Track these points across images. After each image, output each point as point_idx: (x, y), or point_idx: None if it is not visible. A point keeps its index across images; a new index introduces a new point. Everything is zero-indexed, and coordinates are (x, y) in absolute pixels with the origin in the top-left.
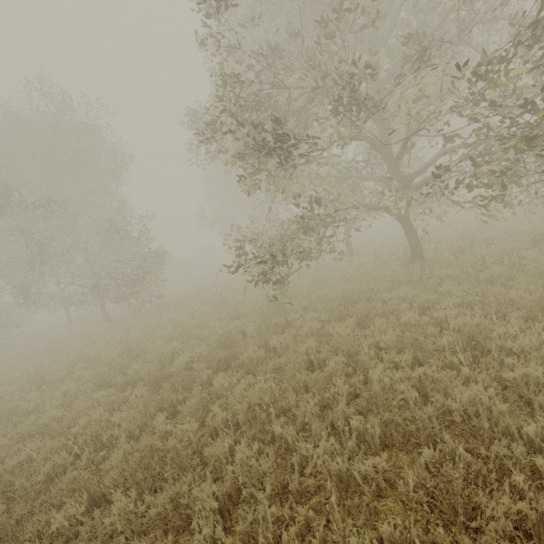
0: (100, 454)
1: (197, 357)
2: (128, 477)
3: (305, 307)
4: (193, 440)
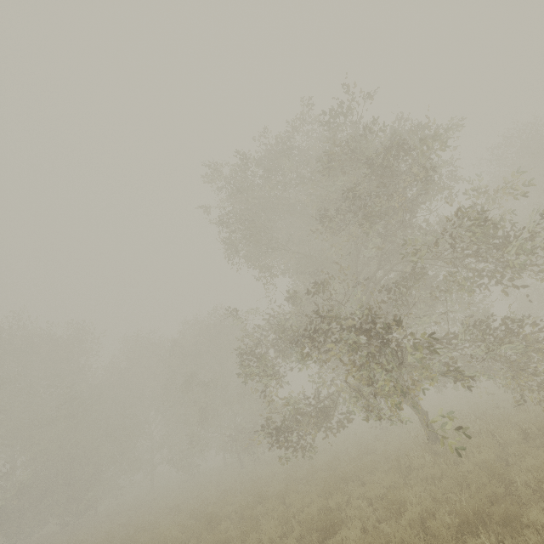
0: None
1: None
2: None
3: None
4: None
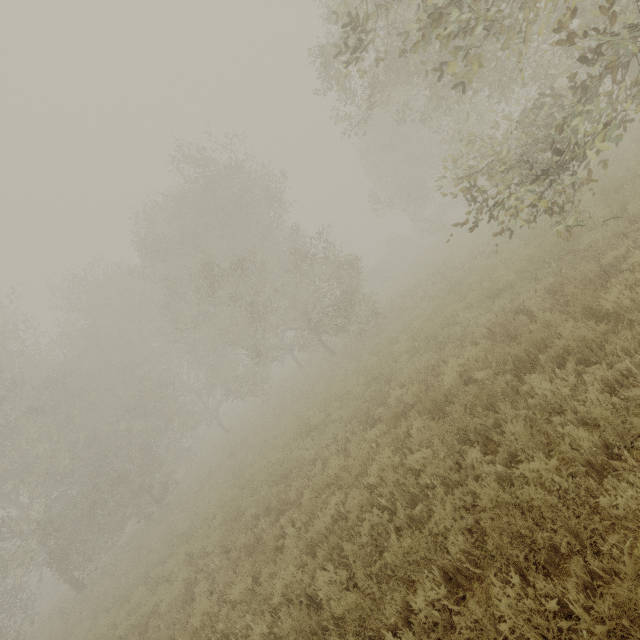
0: (416, 508)
1: (469, 363)
2: (493, 552)
3: (621, 234)
4: (560, 486)
